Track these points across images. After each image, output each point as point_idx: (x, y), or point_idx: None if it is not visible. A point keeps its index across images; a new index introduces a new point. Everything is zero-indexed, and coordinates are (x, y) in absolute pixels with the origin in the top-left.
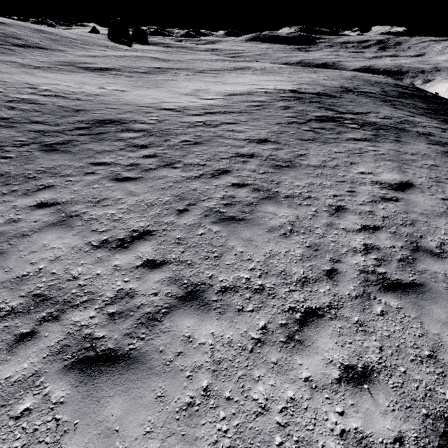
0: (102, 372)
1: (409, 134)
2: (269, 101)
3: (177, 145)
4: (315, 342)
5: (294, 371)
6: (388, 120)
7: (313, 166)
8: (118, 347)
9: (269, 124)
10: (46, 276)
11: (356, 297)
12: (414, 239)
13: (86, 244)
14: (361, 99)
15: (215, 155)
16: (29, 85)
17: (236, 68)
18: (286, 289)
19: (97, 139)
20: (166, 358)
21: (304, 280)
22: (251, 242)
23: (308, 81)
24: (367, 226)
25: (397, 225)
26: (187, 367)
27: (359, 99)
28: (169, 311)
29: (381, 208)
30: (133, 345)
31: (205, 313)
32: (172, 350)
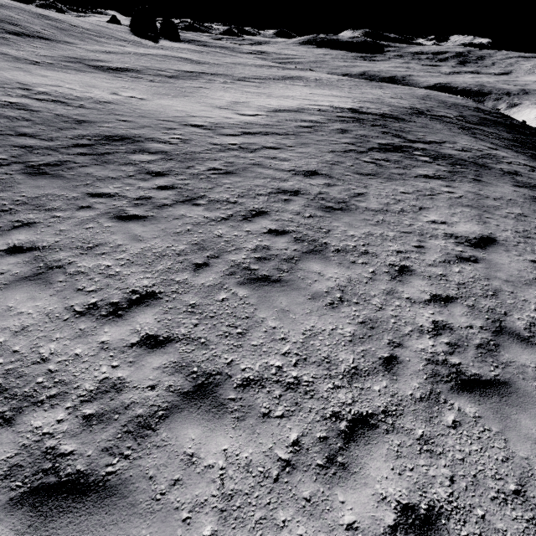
0: (63, 510)
1: (492, 172)
2: (322, 121)
3: (203, 174)
4: (364, 467)
5: (333, 513)
6: (467, 153)
7: (372, 211)
8: (91, 470)
9: (321, 152)
10: (4, 356)
11: (421, 399)
12: (496, 317)
13: (66, 309)
14: (435, 125)
15: (250, 189)
16: (22, 85)
17: (285, 77)
18: (329, 384)
19: (100, 161)
20: (156, 489)
21: (353, 371)
22: (287, 314)
23: (371, 98)
24: (438, 296)
25: (475, 295)
26: (185, 504)
27: (432, 124)
28: (169, 415)
29: (456, 272)
30: (112, 467)
31: (217, 418)
32: (166, 476)
